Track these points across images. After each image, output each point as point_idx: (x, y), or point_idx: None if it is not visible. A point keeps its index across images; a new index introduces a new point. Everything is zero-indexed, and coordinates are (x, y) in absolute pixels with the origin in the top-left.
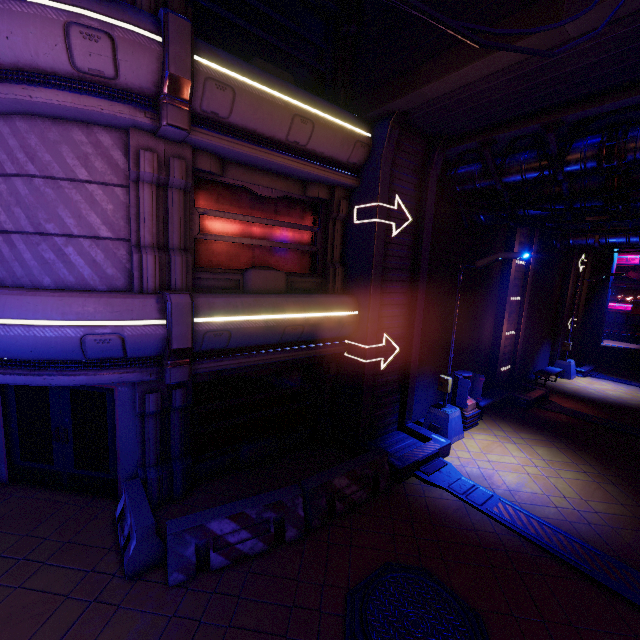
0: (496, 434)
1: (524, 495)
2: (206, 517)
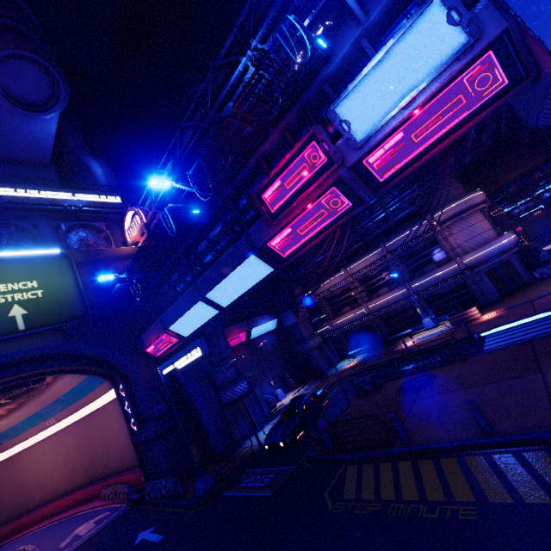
0: None
1: None
2: None
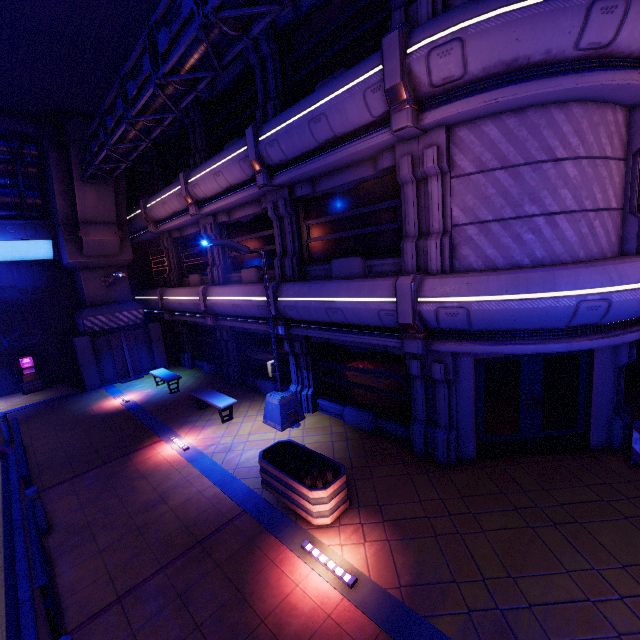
0: None
1: None
2: None
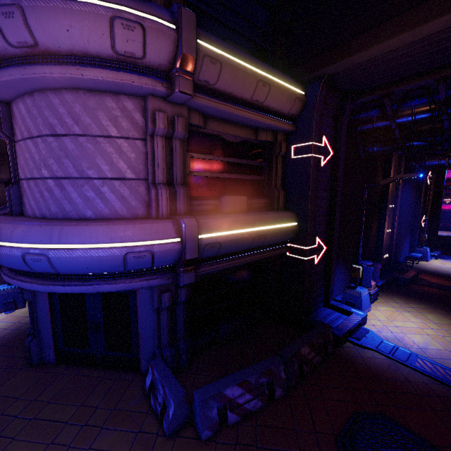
0: (393, 305)
1: (432, 351)
2: (221, 385)
